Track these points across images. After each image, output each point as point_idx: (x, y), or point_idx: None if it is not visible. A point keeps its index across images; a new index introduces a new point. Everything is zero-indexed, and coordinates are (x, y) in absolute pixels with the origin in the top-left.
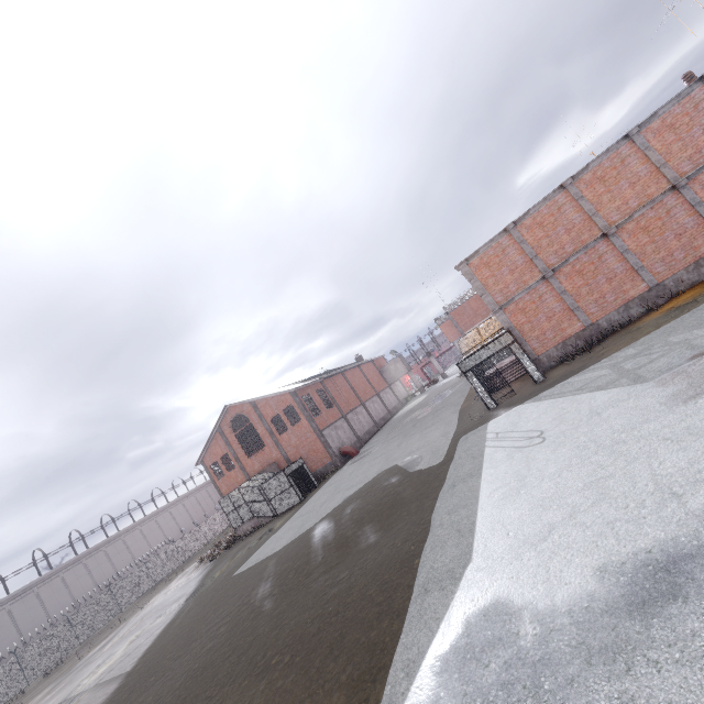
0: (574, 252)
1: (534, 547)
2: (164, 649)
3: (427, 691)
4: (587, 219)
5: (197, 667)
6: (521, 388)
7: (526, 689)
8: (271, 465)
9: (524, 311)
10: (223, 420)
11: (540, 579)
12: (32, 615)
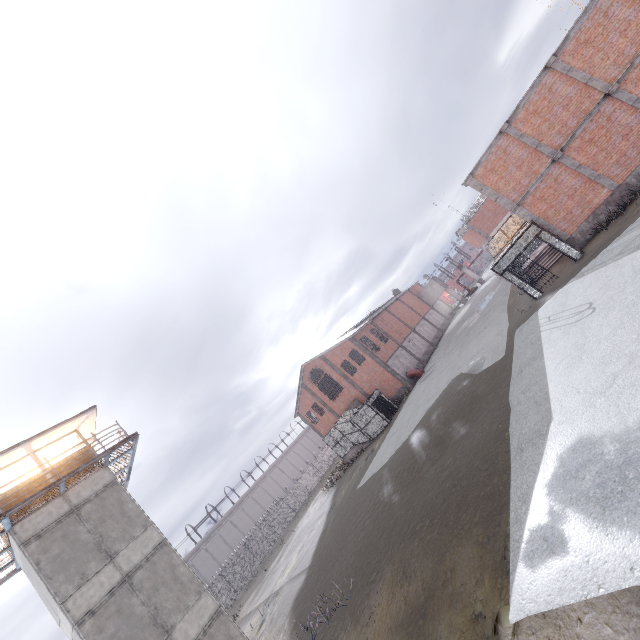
0: (579, 124)
1: (602, 394)
2: (328, 547)
3: (542, 506)
4: (583, 87)
5: (360, 548)
6: (562, 270)
7: (616, 482)
8: (353, 402)
9: (543, 199)
10: (304, 377)
11: (612, 414)
12: (221, 550)
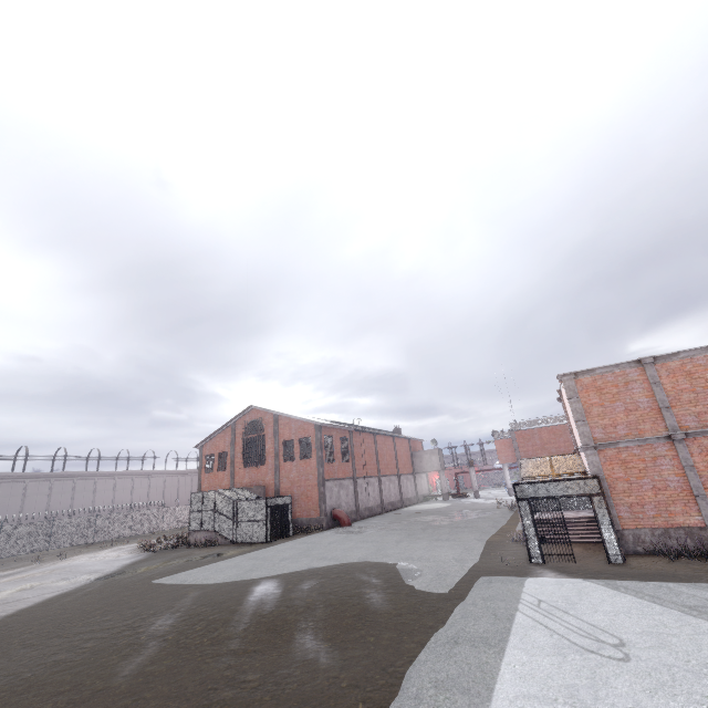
0: None
1: None
2: (30, 623)
3: None
4: None
5: (27, 677)
6: (584, 558)
7: None
8: (259, 487)
9: (625, 465)
10: (241, 418)
11: None
12: None
